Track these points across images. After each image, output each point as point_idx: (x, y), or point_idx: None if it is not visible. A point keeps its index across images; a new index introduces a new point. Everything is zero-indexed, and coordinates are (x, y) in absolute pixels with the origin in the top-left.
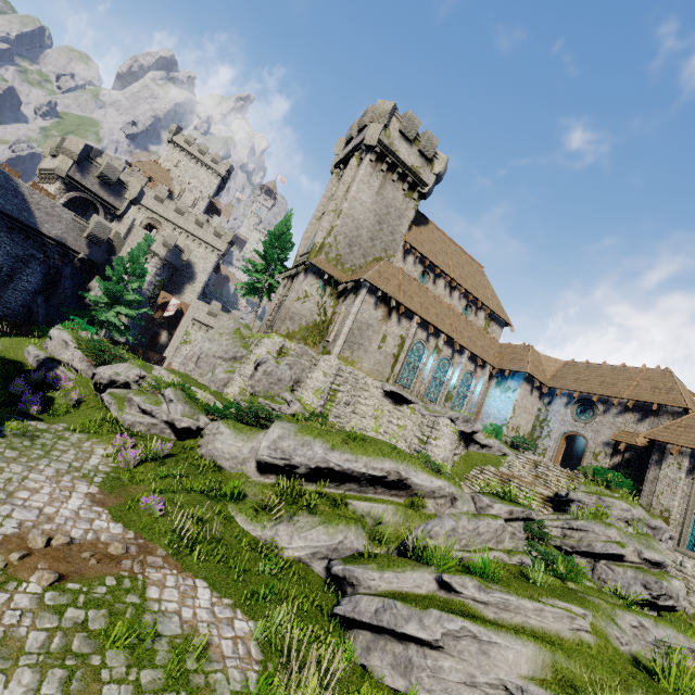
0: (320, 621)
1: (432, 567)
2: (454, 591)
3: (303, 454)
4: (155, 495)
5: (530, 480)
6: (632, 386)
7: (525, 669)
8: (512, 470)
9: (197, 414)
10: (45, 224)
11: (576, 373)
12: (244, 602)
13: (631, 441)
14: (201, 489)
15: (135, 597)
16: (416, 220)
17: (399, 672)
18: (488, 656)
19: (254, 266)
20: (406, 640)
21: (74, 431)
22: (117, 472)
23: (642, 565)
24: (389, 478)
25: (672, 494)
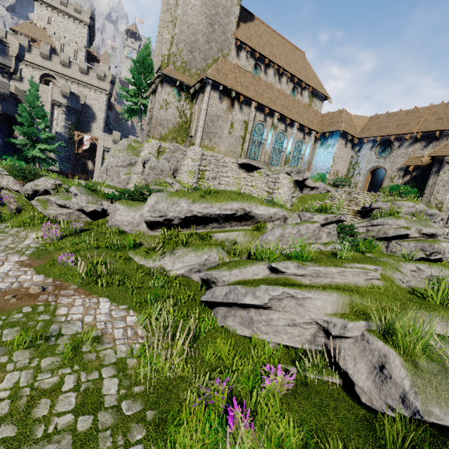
0: (195, 307)
1: (265, 261)
2: (280, 272)
3: (174, 210)
4: (66, 254)
5: (346, 204)
6: (421, 122)
7: (330, 310)
8: (333, 200)
9: (99, 201)
10: None
11: (378, 123)
12: (137, 305)
13: (418, 163)
14: (107, 246)
15: (46, 316)
16: (243, 18)
17: (245, 326)
18: (303, 306)
19: (128, 92)
20: (247, 307)
21: (13, 227)
22: (45, 246)
23: (421, 238)
24: (237, 214)
25: (445, 191)
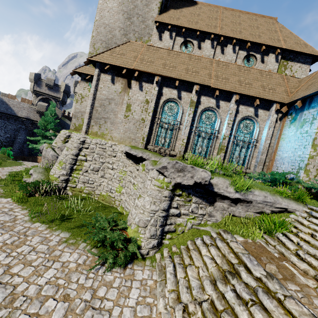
0: None
1: None
2: None
3: None
4: None
5: (314, 268)
6: None
7: None
8: (282, 240)
9: None
10: (19, 112)
11: None
12: None
13: None
14: None
15: None
16: (178, 6)
17: None
18: None
19: None
20: None
21: None
22: None
23: None
24: None
25: None
